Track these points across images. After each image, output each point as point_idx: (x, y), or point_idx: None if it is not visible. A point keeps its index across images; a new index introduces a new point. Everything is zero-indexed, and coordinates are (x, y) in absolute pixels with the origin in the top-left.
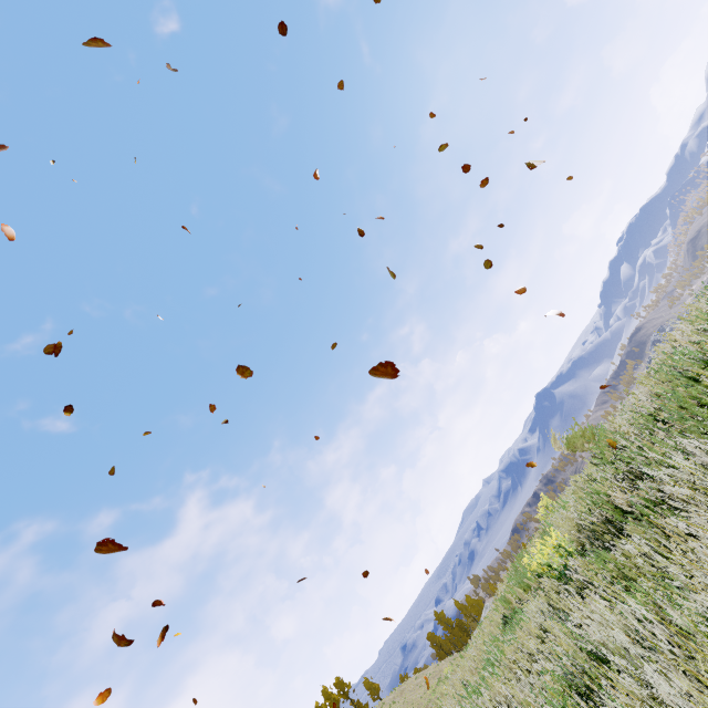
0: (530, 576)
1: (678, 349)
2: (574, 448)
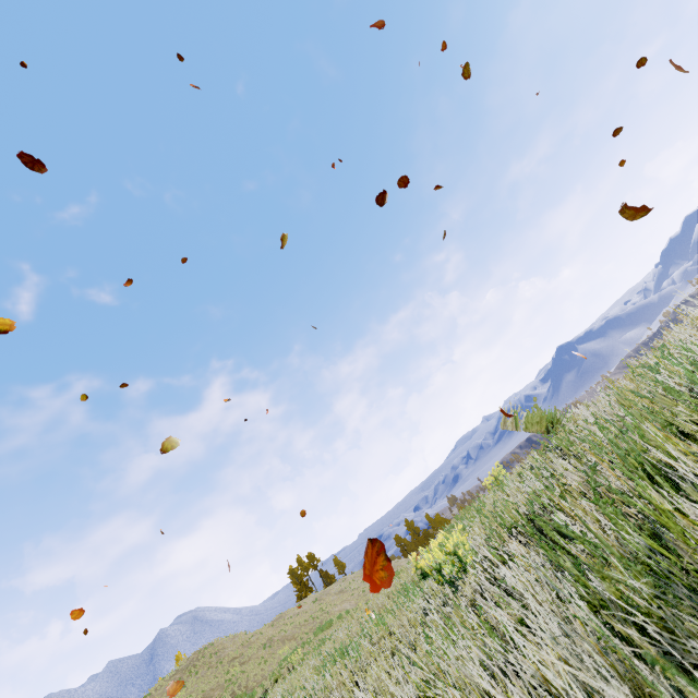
0: None
1: (690, 346)
2: None
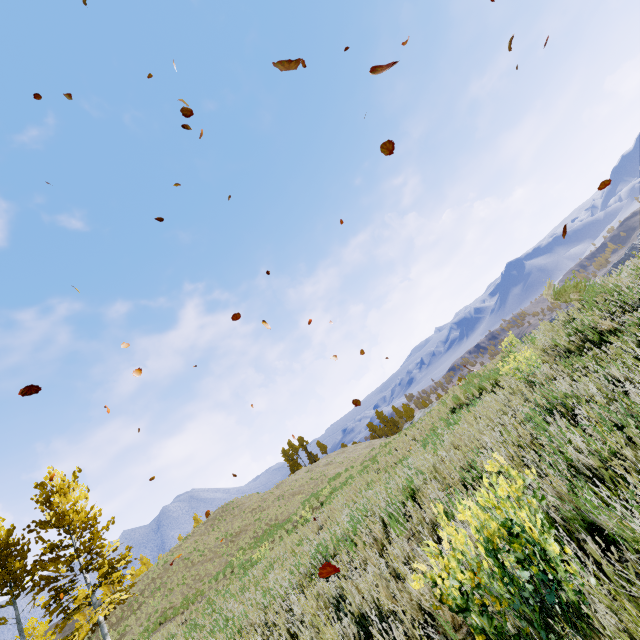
0: (486, 382)
1: None
2: (560, 297)
